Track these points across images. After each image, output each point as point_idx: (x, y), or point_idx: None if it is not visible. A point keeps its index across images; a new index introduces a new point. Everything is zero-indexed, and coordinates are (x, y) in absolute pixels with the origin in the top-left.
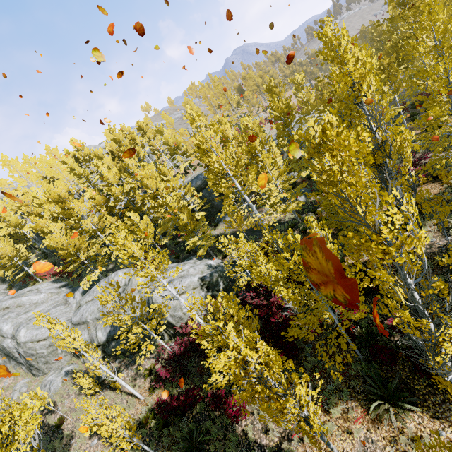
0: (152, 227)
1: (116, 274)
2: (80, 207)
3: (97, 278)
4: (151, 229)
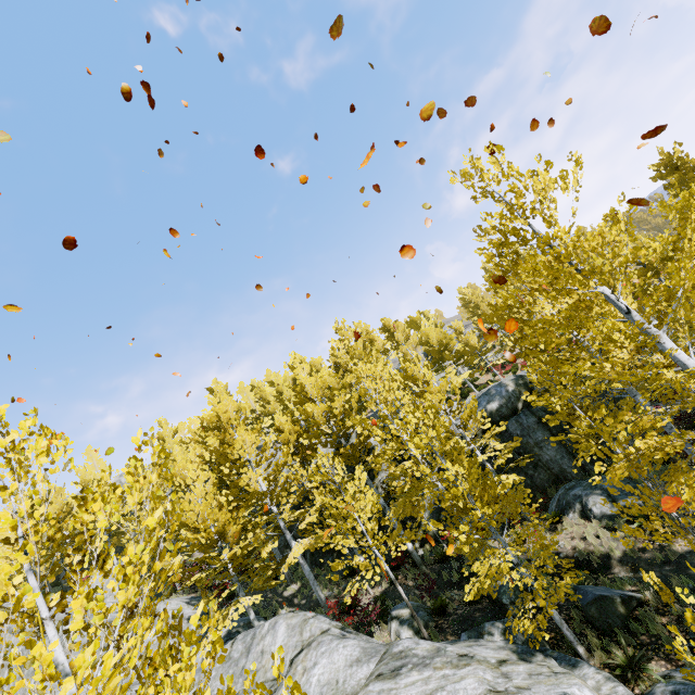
0: (368, 497)
1: (273, 626)
2: (247, 441)
3: (248, 618)
4: (366, 506)
